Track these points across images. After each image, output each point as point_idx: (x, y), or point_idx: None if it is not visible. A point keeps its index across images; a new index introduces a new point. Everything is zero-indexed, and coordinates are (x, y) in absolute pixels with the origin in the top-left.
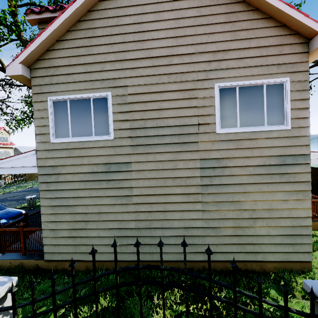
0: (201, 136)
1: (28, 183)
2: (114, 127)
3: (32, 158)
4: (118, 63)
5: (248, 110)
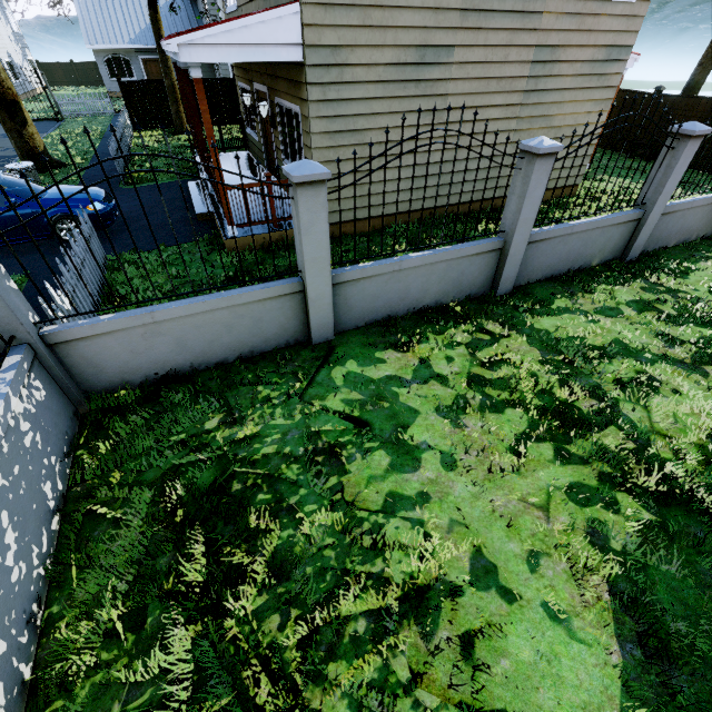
0: (549, 3)
1: None
2: None
3: (291, 24)
4: None
5: None
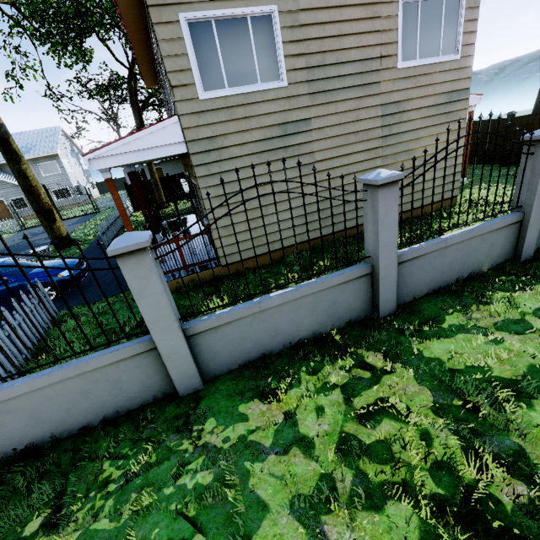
0: (383, 74)
1: None
2: (286, 67)
3: (174, 130)
4: None
5: (427, 35)
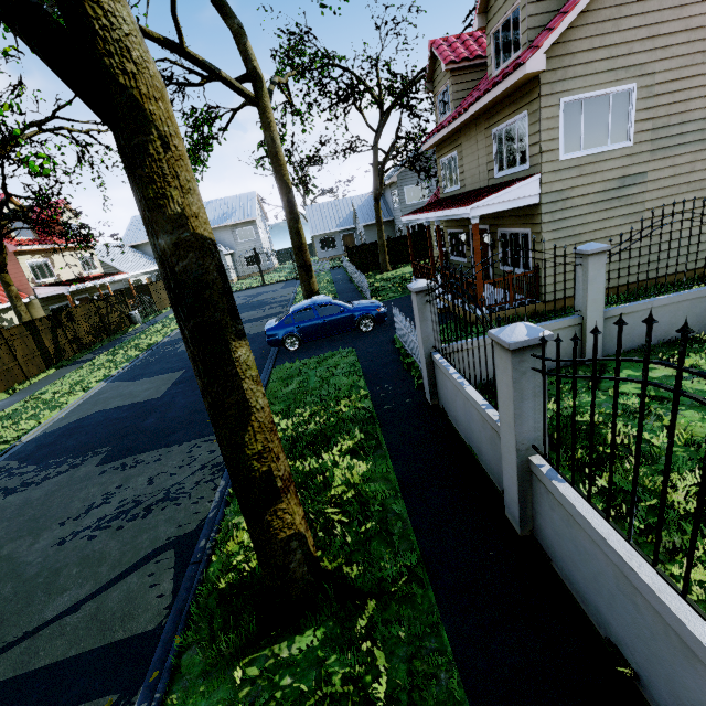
0: None
1: (169, 313)
2: (634, 130)
3: (534, 185)
4: (649, 41)
5: None
